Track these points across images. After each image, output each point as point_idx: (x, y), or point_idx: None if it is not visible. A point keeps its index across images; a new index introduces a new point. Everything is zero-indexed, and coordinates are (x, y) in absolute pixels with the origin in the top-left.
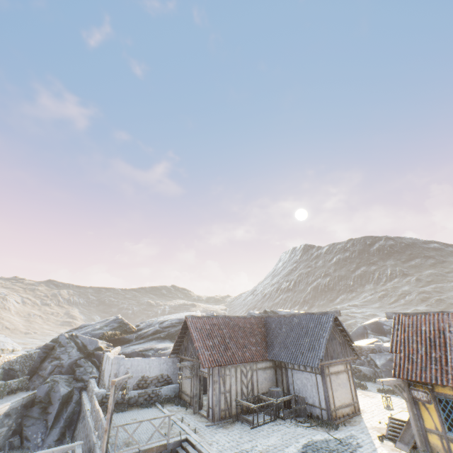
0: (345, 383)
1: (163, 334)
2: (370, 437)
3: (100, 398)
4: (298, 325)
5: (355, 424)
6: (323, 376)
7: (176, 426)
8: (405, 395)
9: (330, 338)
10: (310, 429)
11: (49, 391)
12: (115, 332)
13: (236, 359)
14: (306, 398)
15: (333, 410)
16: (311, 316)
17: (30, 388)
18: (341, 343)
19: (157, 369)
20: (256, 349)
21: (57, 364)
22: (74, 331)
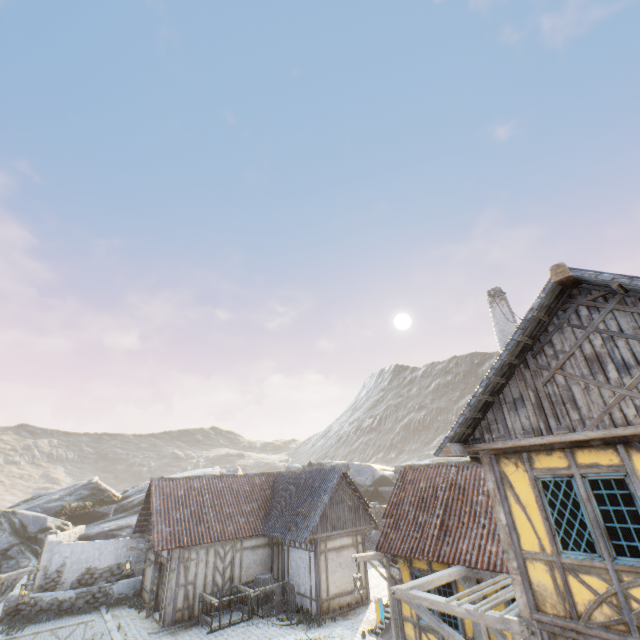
0: (351, 562)
1: None
2: (355, 634)
3: (15, 603)
4: (304, 485)
5: (351, 617)
6: (316, 554)
7: (107, 637)
8: (387, 573)
9: (335, 502)
10: (286, 629)
11: None
12: (83, 503)
13: (210, 536)
14: (299, 586)
15: (324, 599)
16: (320, 471)
17: None
18: (352, 507)
19: (112, 556)
20: (247, 520)
21: None
22: (22, 505)
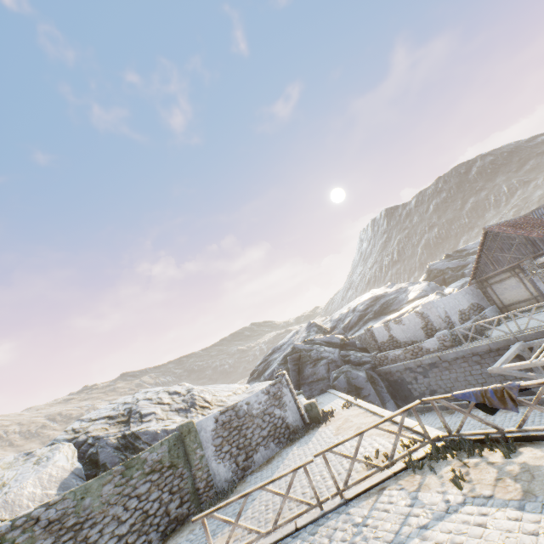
0: None
1: (370, 315)
2: None
3: (449, 336)
4: None
5: None
6: None
7: None
8: None
9: None
10: None
11: (348, 381)
12: (320, 335)
13: None
14: None
15: None
16: None
17: (314, 396)
18: None
19: (464, 301)
20: None
21: (327, 362)
22: (274, 355)
